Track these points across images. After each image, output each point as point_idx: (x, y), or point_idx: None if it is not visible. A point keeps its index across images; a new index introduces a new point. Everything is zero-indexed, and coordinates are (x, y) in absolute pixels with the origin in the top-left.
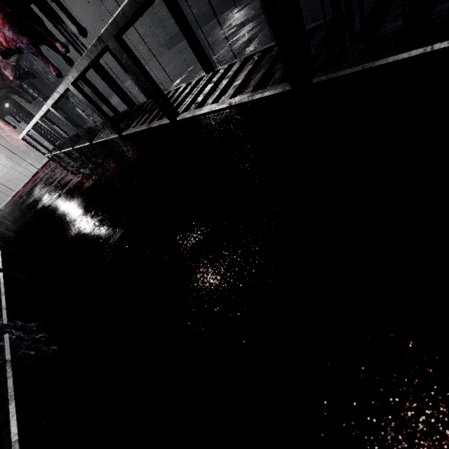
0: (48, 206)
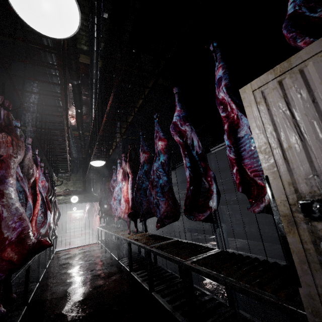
0: (73, 276)
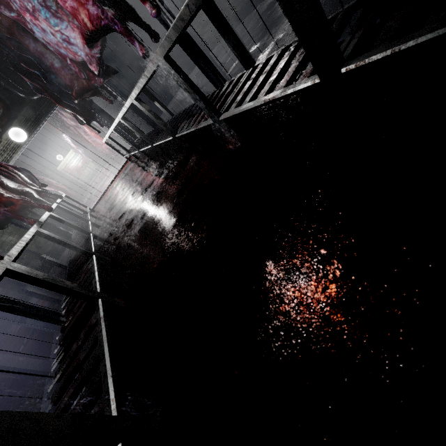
0: (133, 210)
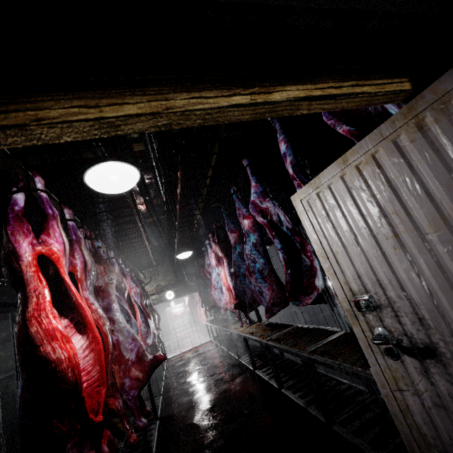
0: (194, 384)
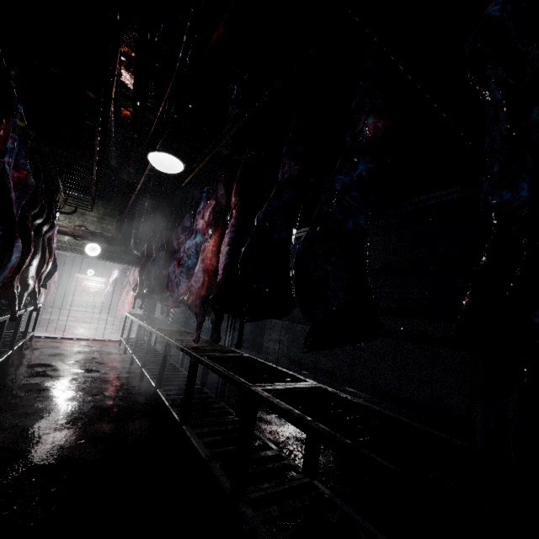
0: (50, 396)
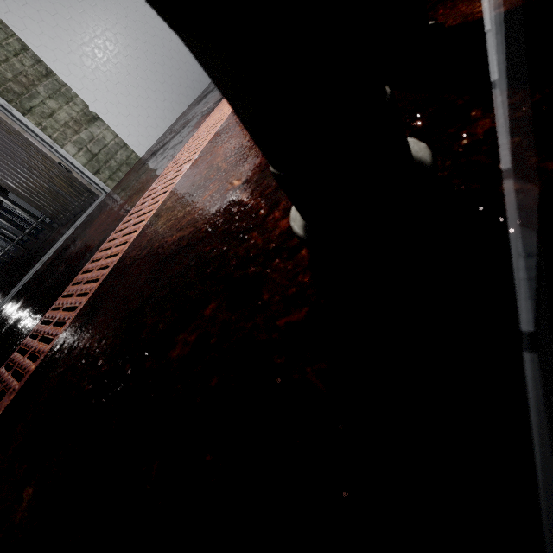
0: None
